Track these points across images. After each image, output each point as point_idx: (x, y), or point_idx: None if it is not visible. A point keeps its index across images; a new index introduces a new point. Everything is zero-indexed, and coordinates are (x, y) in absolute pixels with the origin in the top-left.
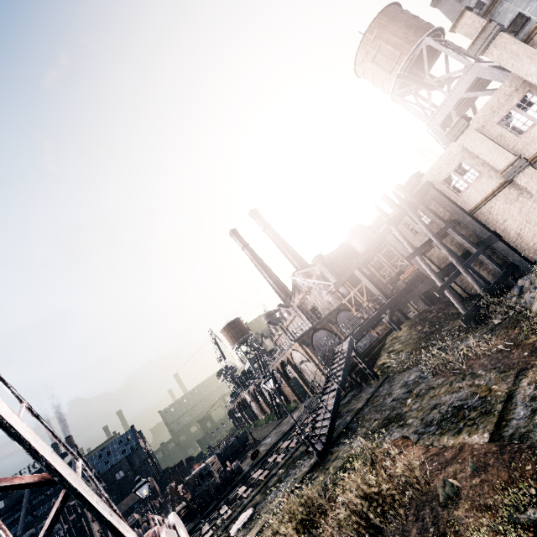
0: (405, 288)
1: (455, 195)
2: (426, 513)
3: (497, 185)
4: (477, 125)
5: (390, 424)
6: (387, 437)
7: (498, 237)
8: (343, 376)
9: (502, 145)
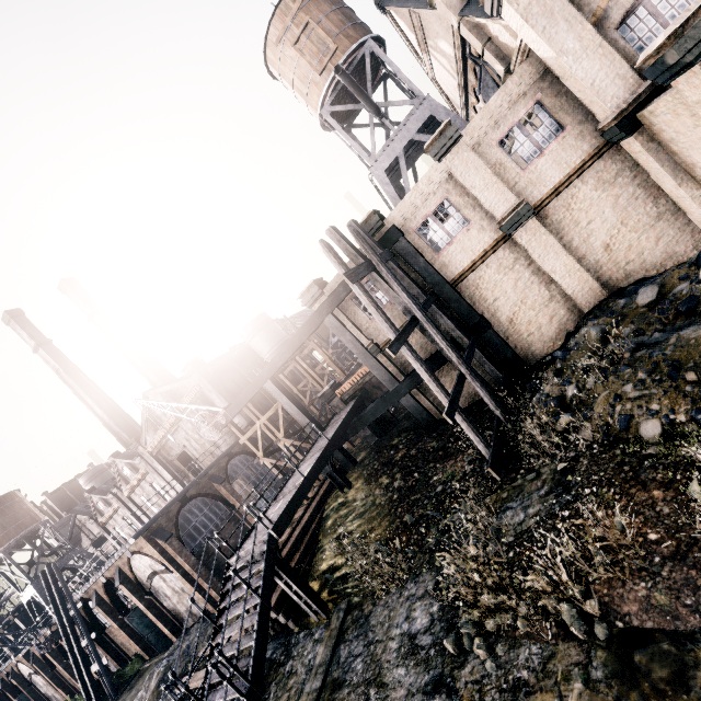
0: (352, 409)
1: (433, 254)
2: None
3: (491, 242)
4: (472, 140)
5: None
6: None
7: (489, 323)
8: (257, 656)
9: (501, 179)
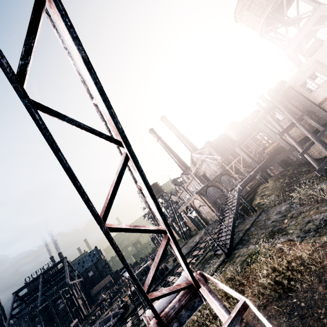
0: (270, 157)
1: (308, 94)
2: (326, 277)
3: None
4: None
5: (275, 235)
6: (275, 241)
7: None
8: (236, 209)
9: None
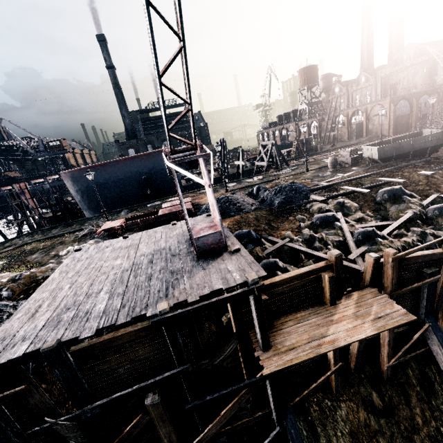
0: None
1: None
2: None
3: None
4: None
5: None
6: None
7: None
8: None
9: None
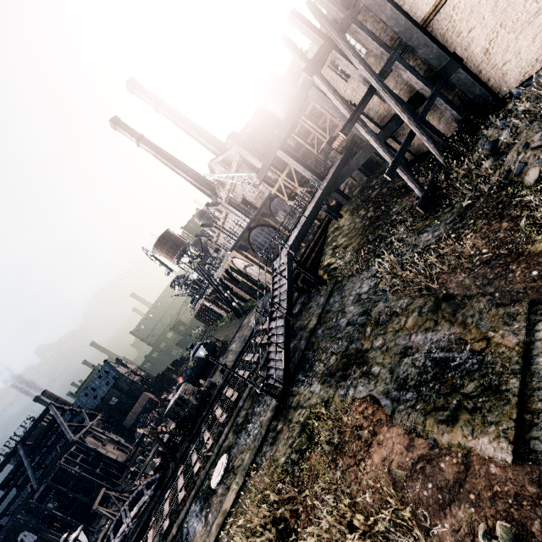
0: (341, 162)
1: None
2: None
3: None
4: None
5: (351, 368)
6: (351, 391)
7: (459, 61)
8: (288, 301)
9: None
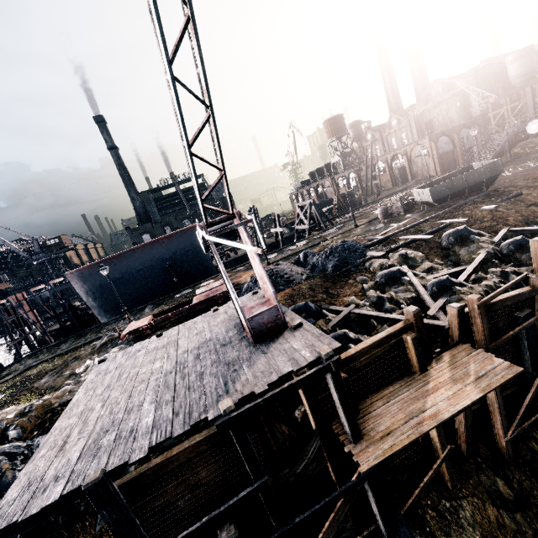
0: None
1: None
2: None
3: None
4: None
5: None
6: None
7: None
8: (502, 146)
9: None
